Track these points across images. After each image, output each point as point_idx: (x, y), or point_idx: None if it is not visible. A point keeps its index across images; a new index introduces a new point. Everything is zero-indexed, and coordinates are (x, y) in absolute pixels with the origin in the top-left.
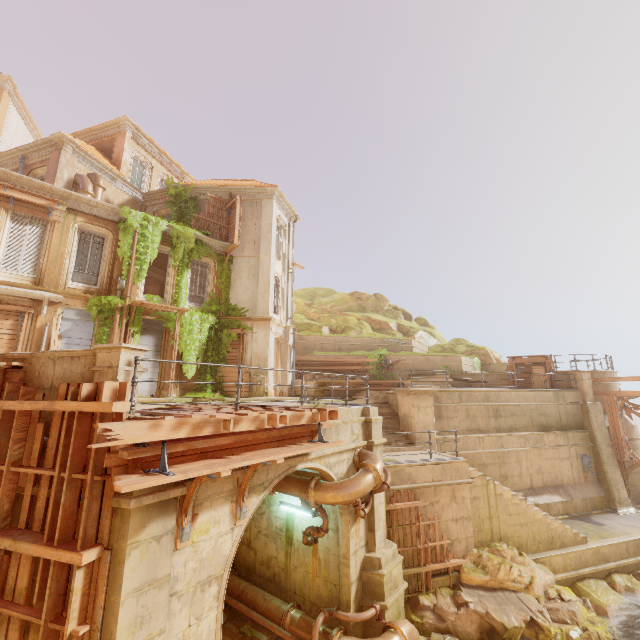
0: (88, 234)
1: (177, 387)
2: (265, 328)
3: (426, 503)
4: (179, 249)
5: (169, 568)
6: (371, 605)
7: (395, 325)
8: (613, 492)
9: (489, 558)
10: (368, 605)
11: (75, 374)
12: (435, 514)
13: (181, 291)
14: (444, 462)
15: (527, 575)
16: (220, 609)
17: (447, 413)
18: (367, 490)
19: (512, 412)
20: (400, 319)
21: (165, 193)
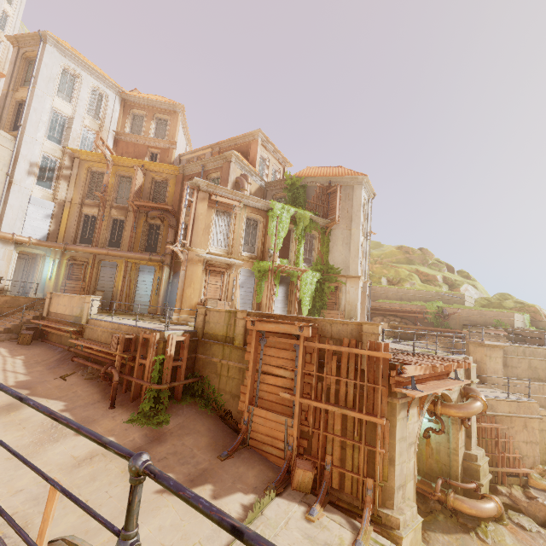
0: (249, 219)
1: None
2: (355, 284)
3: (504, 427)
4: (299, 226)
5: (406, 433)
6: (472, 481)
7: (441, 277)
8: None
9: None
10: (468, 481)
11: (346, 333)
12: (510, 435)
13: (300, 256)
14: (519, 401)
15: None
16: (415, 459)
17: (511, 363)
18: (478, 412)
19: None
20: (444, 272)
21: (284, 183)
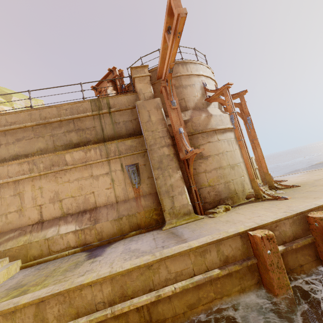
0: None
1: None
2: None
3: None
4: None
5: None
6: None
7: None
8: (163, 201)
9: None
10: None
11: None
12: None
13: None
14: None
15: None
16: None
17: None
18: None
19: (19, 136)
20: None
21: None
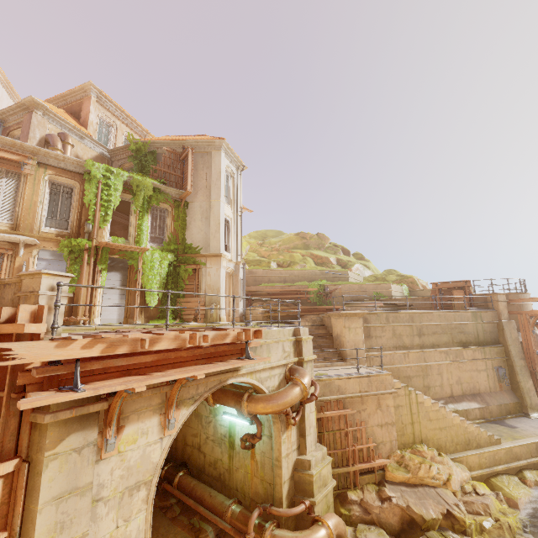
0: (58, 185)
1: (142, 316)
2: (217, 263)
3: (353, 411)
4: (139, 196)
5: (91, 477)
6: (301, 501)
7: (335, 259)
8: (525, 399)
9: (411, 458)
10: (299, 501)
11: (6, 300)
12: (362, 421)
13: (142, 233)
14: (370, 375)
15: (445, 473)
16: (149, 511)
17: (375, 333)
18: (294, 401)
19: (434, 331)
20: (339, 254)
21: (127, 149)
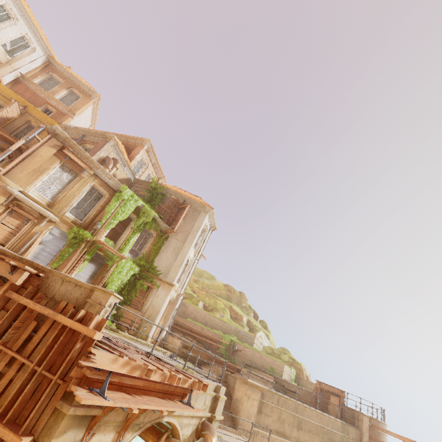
0: (95, 190)
1: None
2: (167, 290)
3: None
4: (141, 219)
5: None
6: None
7: (246, 320)
8: None
9: None
10: None
11: (72, 296)
12: None
13: (128, 244)
14: None
15: None
16: None
17: (266, 410)
18: None
19: (310, 428)
20: (250, 316)
21: (148, 184)
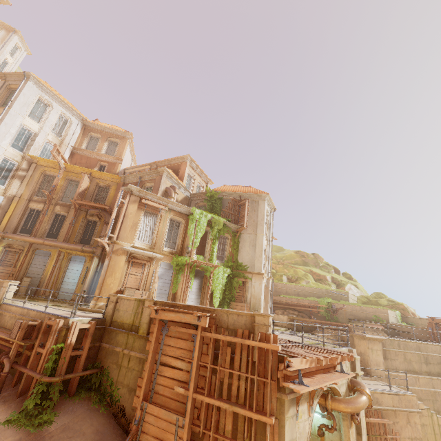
0: (173, 221)
1: None
2: (259, 279)
3: (390, 422)
4: (214, 229)
5: (296, 434)
6: None
7: (330, 278)
8: None
9: None
10: None
11: (241, 323)
12: (396, 431)
13: (214, 253)
14: (400, 394)
15: None
16: None
17: (390, 355)
18: (365, 407)
19: (438, 361)
20: (332, 273)
21: (205, 195)
